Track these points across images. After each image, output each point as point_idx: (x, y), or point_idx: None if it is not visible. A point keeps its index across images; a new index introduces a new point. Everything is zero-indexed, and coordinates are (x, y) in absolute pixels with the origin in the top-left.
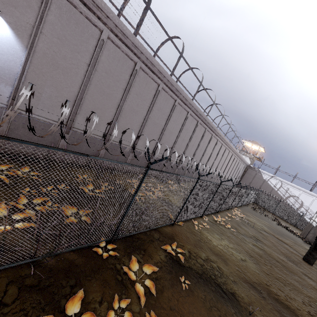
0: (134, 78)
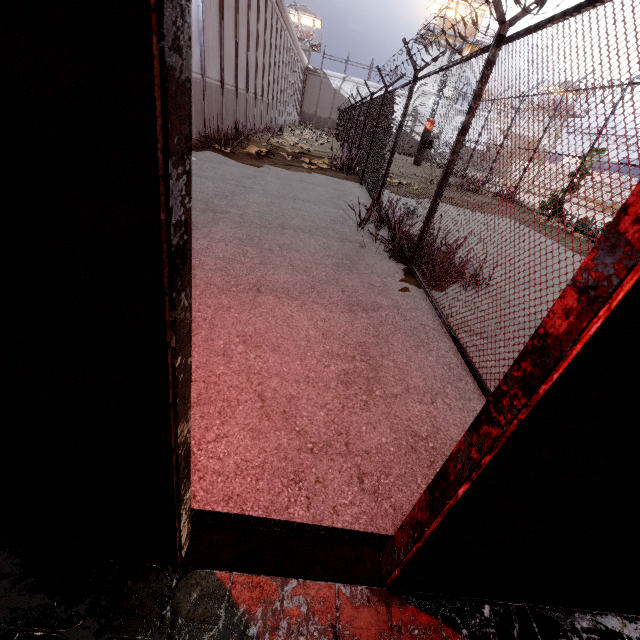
0: None
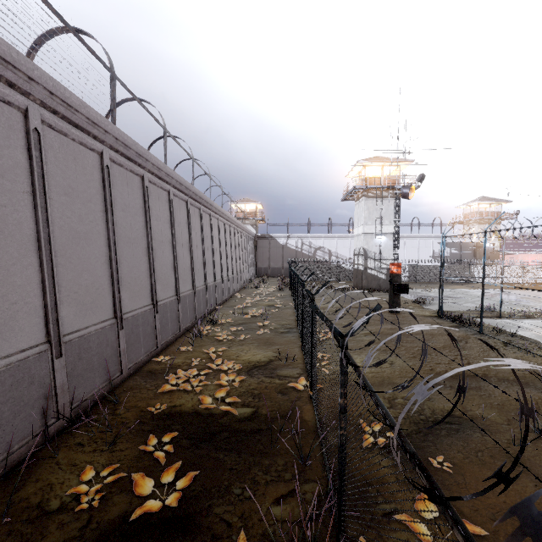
0: (40, 152)
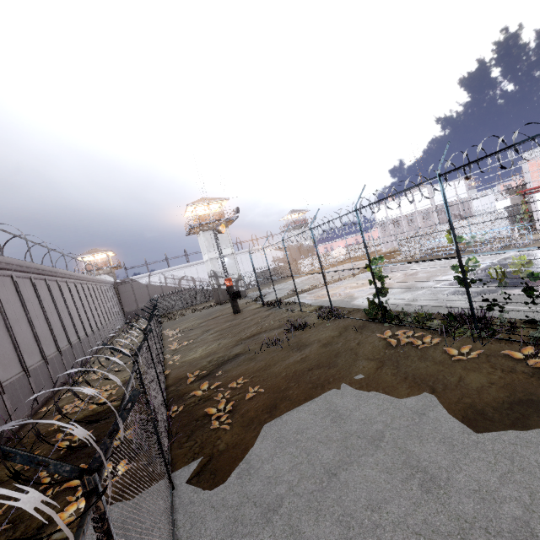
0: None
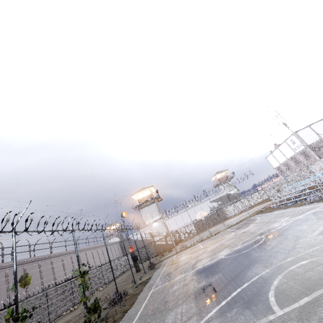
0: None
